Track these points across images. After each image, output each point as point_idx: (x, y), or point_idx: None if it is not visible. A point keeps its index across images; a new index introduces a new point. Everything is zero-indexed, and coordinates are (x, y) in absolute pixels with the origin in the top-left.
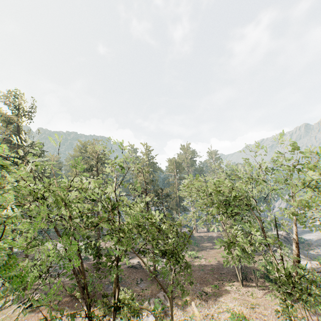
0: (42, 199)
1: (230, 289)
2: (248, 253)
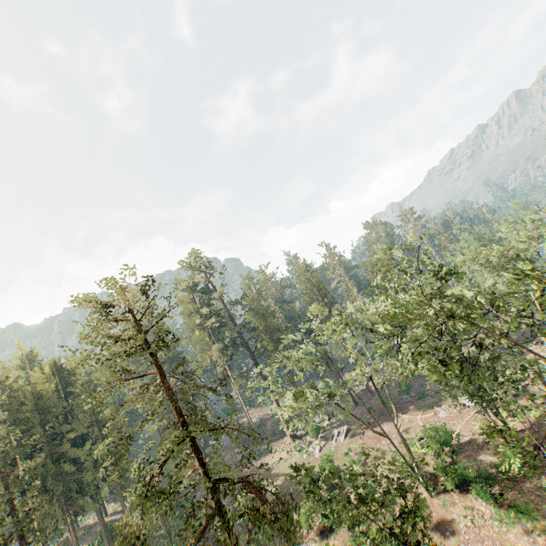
0: None
1: (531, 348)
2: None
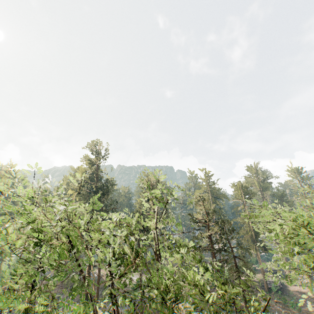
0: (86, 235)
1: None
2: None
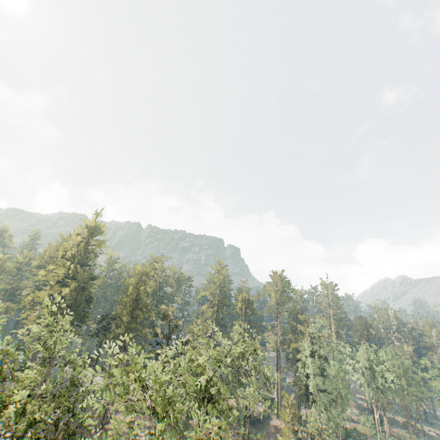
0: None
1: None
2: None
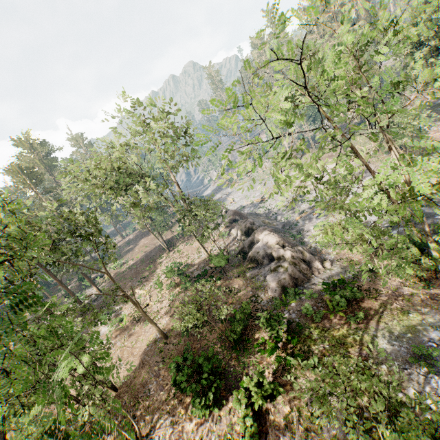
0: None
1: (162, 260)
2: (152, 207)
